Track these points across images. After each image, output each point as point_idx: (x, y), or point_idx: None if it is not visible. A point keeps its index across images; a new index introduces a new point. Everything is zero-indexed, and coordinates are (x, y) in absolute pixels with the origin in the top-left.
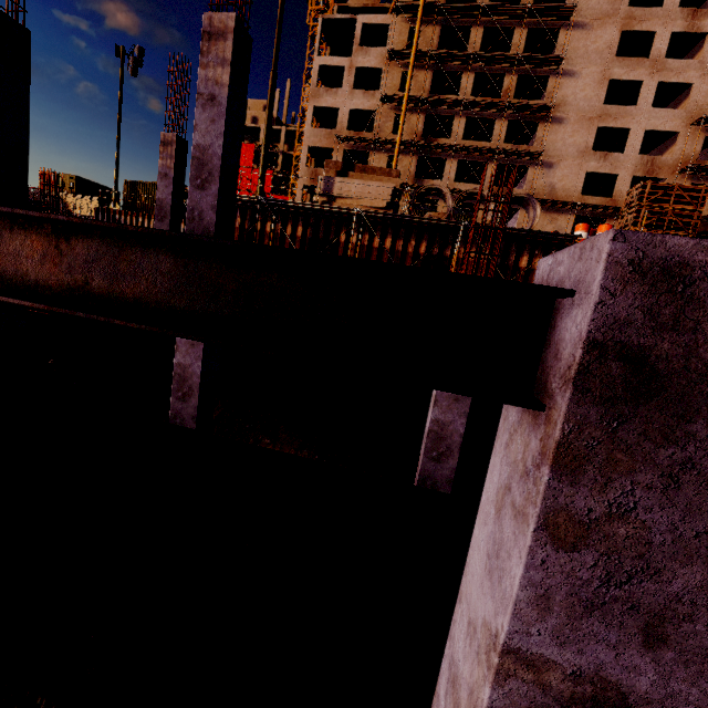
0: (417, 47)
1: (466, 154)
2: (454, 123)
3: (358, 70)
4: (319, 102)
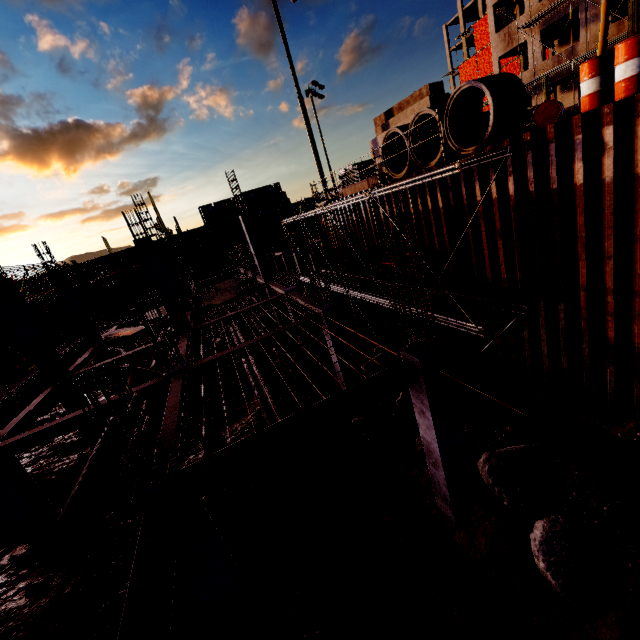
0: None
1: None
2: None
3: None
4: None
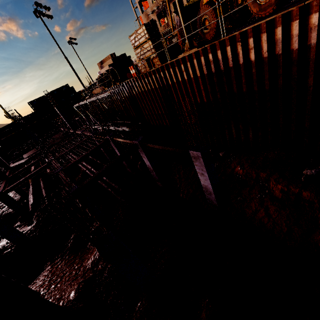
0: None
1: None
2: None
3: None
4: None
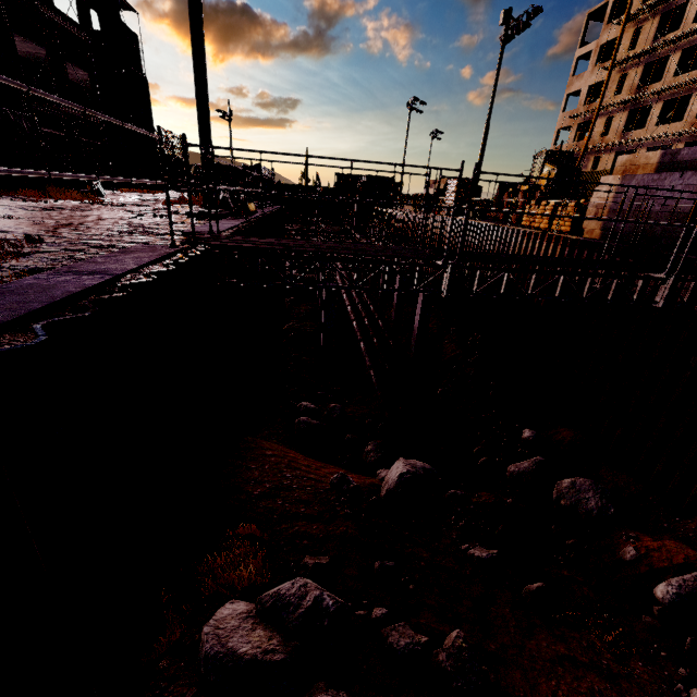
0: (629, 11)
1: (670, 93)
2: (668, 62)
3: (612, 41)
4: (570, 89)
